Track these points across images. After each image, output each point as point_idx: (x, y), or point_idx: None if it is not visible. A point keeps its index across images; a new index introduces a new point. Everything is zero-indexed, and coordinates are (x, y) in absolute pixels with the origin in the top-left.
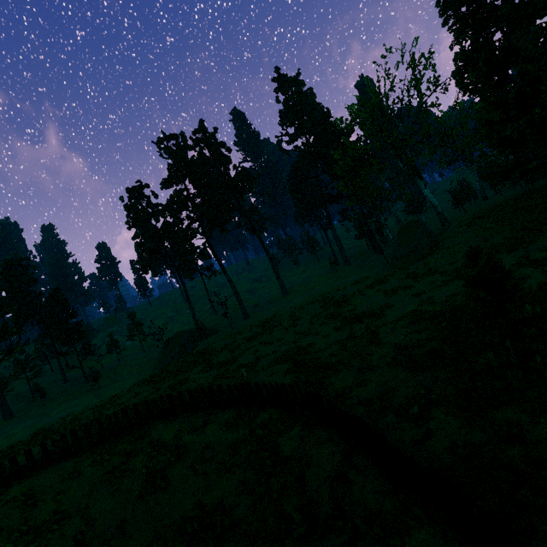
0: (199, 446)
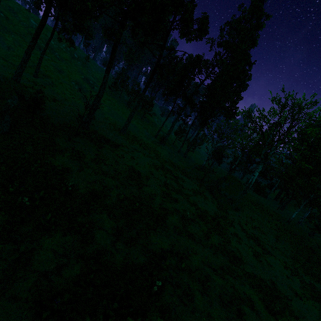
0: None
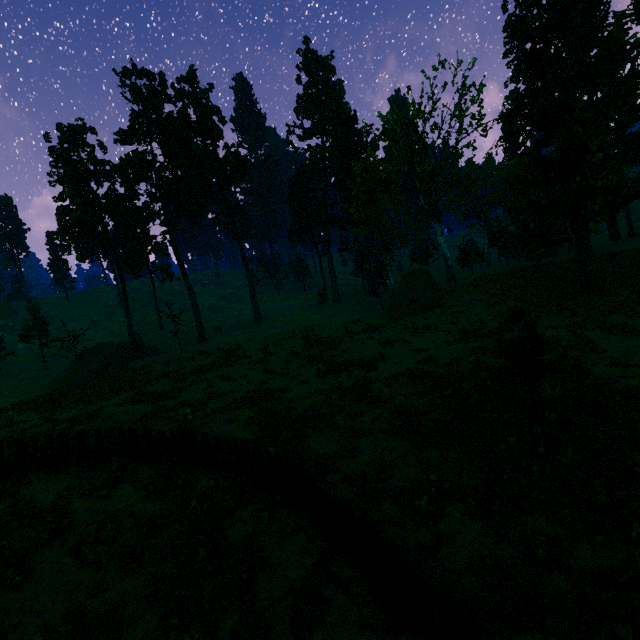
0: (96, 518)
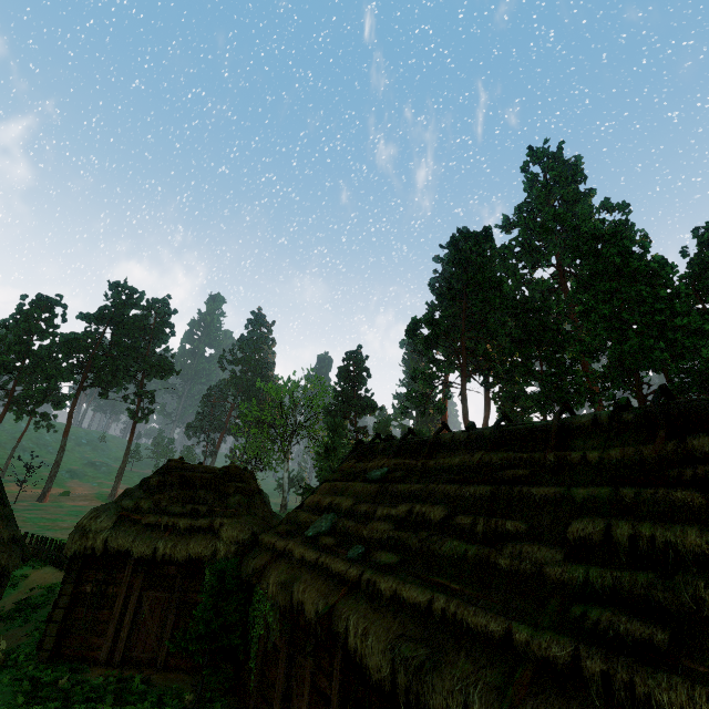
0: None
